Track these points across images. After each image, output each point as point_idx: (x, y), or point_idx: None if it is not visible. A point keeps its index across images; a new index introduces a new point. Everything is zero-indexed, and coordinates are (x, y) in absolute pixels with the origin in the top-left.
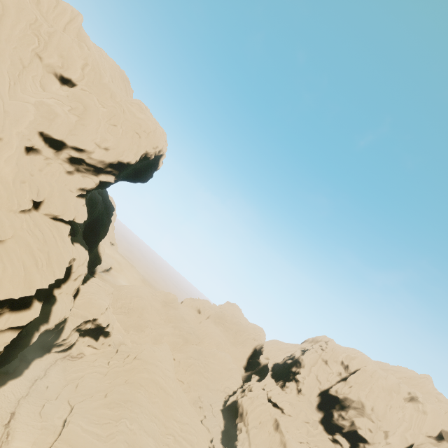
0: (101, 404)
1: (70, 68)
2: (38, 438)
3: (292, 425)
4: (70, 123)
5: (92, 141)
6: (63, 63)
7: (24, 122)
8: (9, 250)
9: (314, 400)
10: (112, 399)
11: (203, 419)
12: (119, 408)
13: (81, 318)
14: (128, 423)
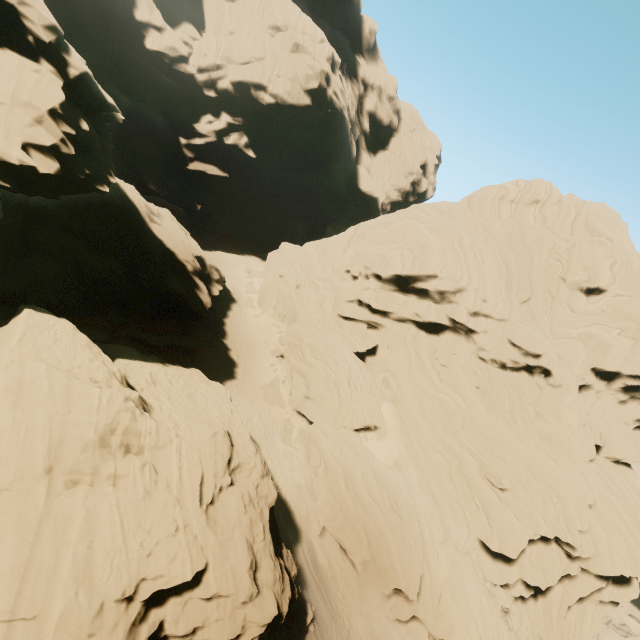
0: None
1: (597, 277)
2: None
3: None
4: (625, 350)
5: None
6: (588, 275)
7: (576, 362)
8: (601, 512)
9: None
10: None
11: None
12: None
13: None
14: None
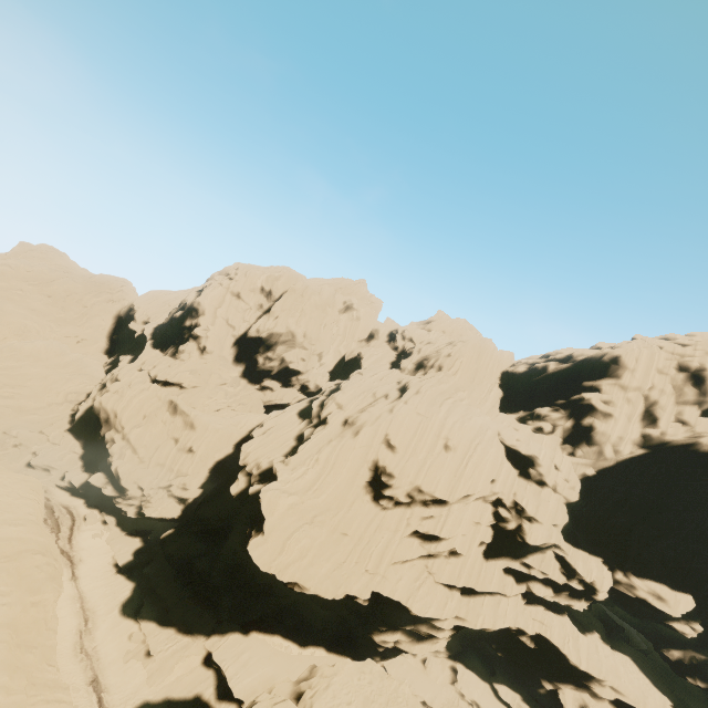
0: None
1: None
2: None
3: (200, 398)
4: None
5: None
6: None
7: None
8: None
9: (229, 353)
10: None
11: (32, 459)
12: None
13: None
14: None
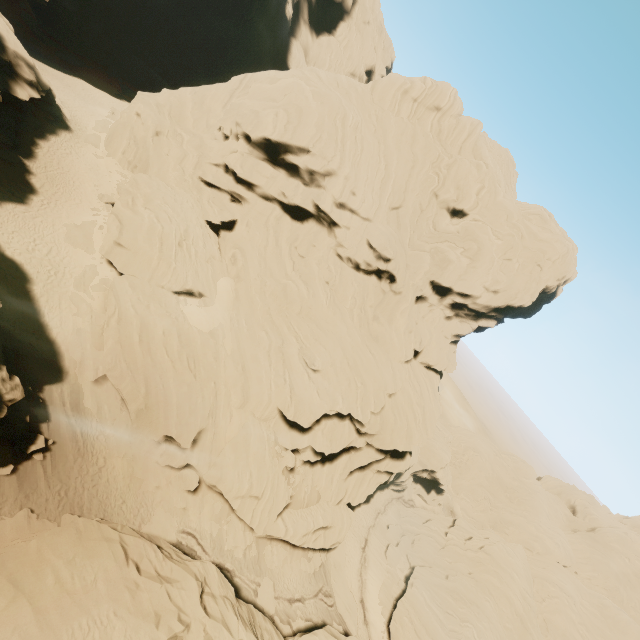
0: (443, 585)
1: (464, 199)
2: (385, 580)
3: None
4: (461, 268)
5: (480, 285)
6: (458, 195)
7: (419, 273)
8: (398, 402)
9: None
10: (455, 587)
11: None
12: (463, 605)
13: (420, 464)
14: (475, 633)
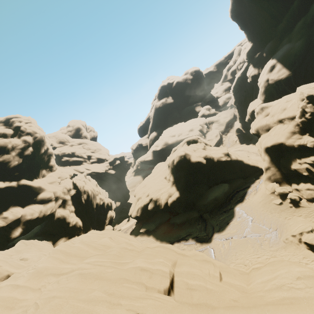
0: None
1: None
2: None
3: None
4: None
5: None
6: None
7: None
8: None
9: None
10: None
11: None
12: None
13: None
14: None
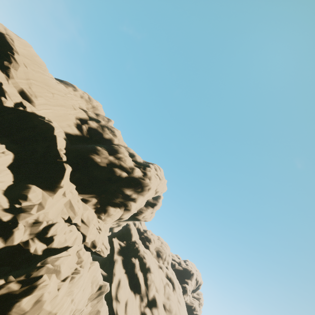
0: None
1: None
2: None
3: None
4: None
5: None
6: None
7: None
8: None
9: None
10: None
11: None
12: None
13: None
14: None
